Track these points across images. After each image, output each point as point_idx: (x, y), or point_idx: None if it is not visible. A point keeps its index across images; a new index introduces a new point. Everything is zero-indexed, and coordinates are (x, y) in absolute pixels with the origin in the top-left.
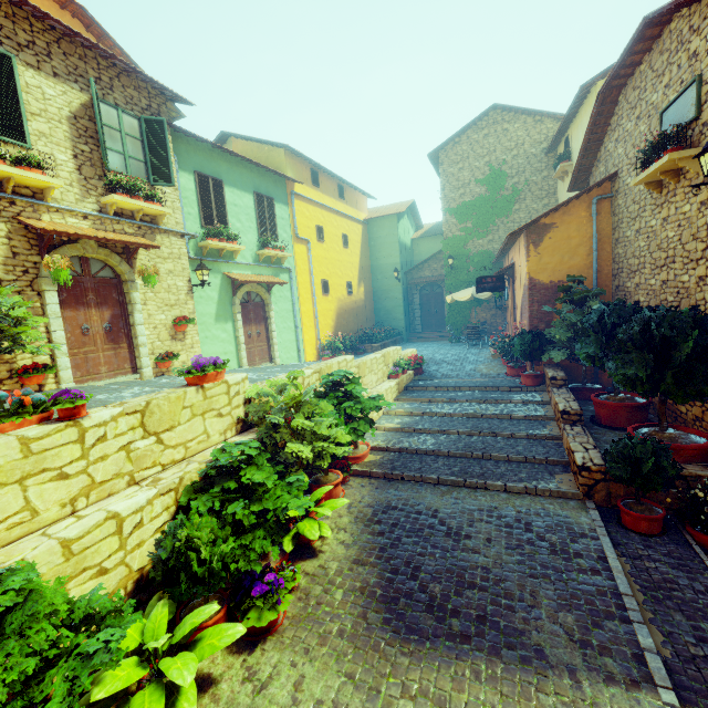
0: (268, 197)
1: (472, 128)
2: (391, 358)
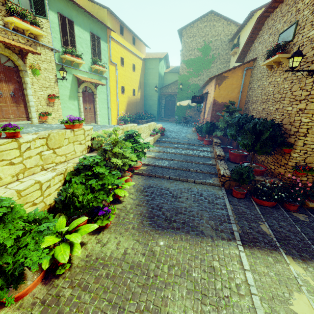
0: (97, 36)
1: (200, 21)
2: (152, 127)
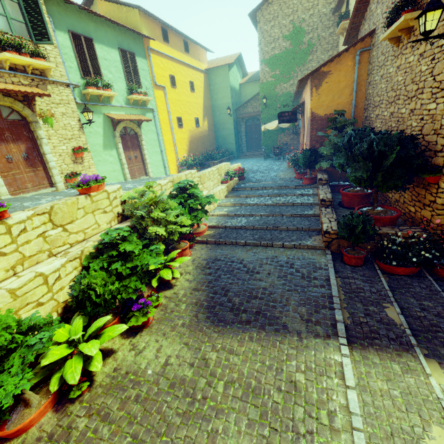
0: (130, 52)
1: None
2: (223, 170)
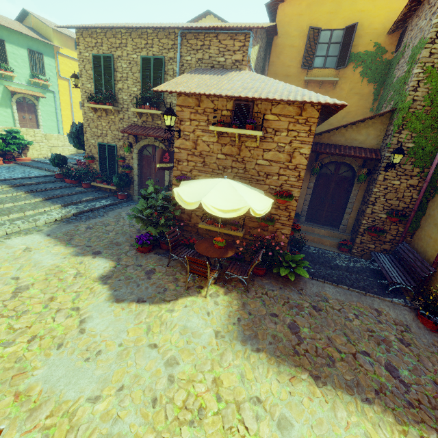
0: (38, 52)
1: None
2: None
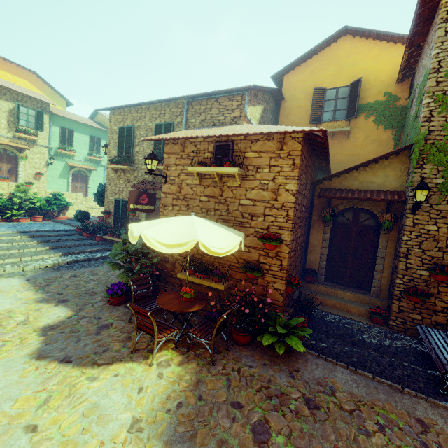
0: (98, 137)
1: None
2: None
